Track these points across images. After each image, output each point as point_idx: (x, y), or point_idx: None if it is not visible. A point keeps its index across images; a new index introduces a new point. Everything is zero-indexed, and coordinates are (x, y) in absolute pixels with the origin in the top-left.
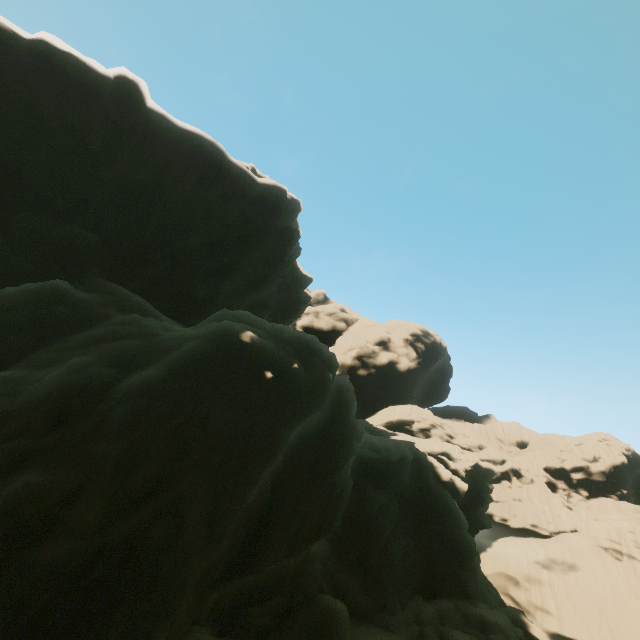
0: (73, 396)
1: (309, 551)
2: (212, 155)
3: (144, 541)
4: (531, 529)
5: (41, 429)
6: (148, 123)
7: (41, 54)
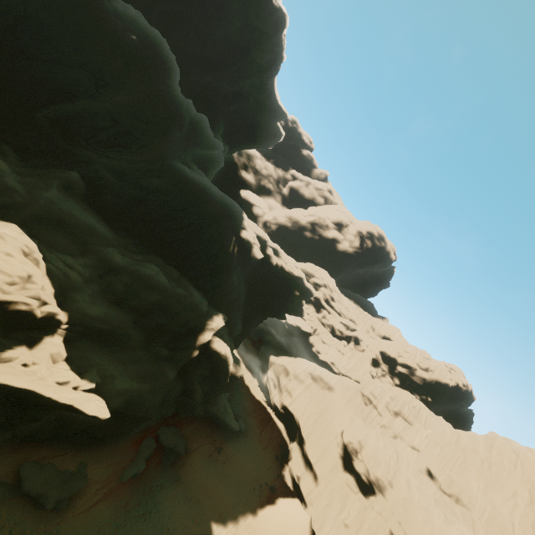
0: None
1: (94, 164)
2: None
3: None
4: (329, 364)
5: None
6: None
7: None
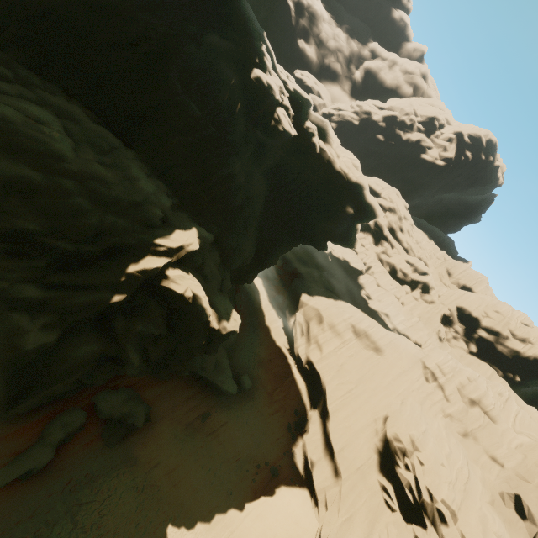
0: None
1: None
2: None
3: None
4: (381, 316)
5: None
6: None
7: None
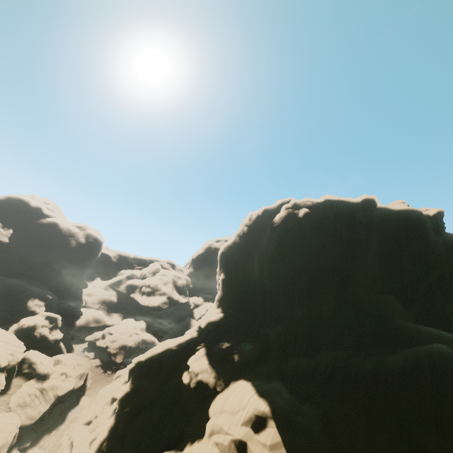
0: None
1: None
2: (418, 218)
3: None
4: None
5: None
6: (377, 215)
7: (330, 207)
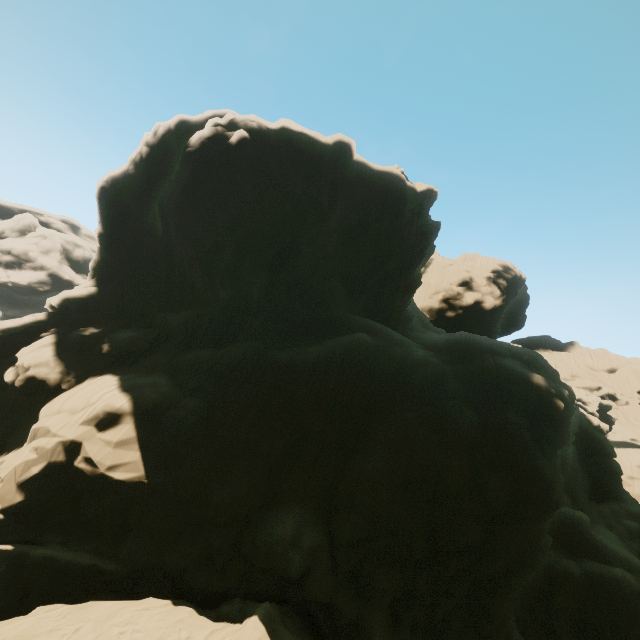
0: (475, 431)
1: None
2: (398, 188)
3: (561, 502)
4: (630, 442)
5: (466, 449)
6: (352, 173)
7: (286, 142)
